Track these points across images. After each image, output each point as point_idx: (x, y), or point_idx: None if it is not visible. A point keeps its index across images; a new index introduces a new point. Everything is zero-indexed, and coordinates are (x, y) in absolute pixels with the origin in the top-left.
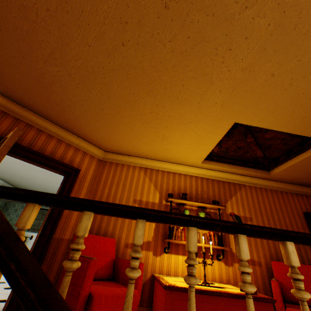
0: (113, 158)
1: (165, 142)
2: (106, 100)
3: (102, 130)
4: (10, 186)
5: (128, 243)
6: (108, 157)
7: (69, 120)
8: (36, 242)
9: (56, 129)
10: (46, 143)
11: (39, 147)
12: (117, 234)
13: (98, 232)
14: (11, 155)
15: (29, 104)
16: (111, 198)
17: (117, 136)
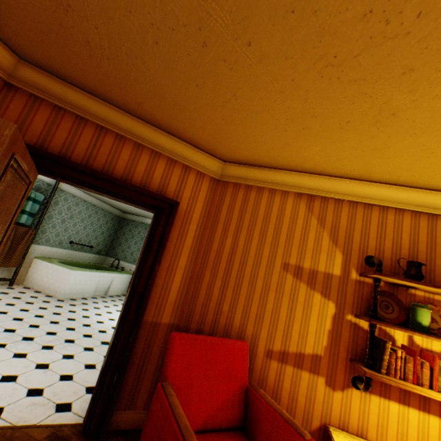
0: (240, 176)
1: (382, 128)
2: (210, 2)
3: (213, 113)
4: (116, 211)
5: (272, 350)
6: (230, 173)
7: (144, 98)
8: (116, 329)
9: (128, 123)
10: (115, 152)
11: (102, 162)
12: (251, 329)
13: (215, 318)
14: (59, 180)
15: (67, 71)
16: (238, 256)
17: (248, 124)
